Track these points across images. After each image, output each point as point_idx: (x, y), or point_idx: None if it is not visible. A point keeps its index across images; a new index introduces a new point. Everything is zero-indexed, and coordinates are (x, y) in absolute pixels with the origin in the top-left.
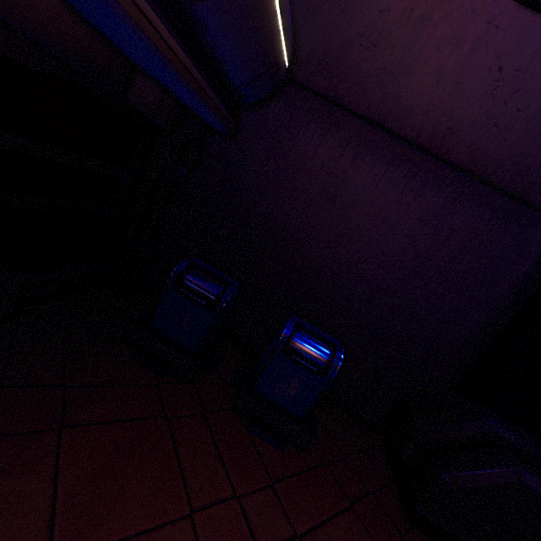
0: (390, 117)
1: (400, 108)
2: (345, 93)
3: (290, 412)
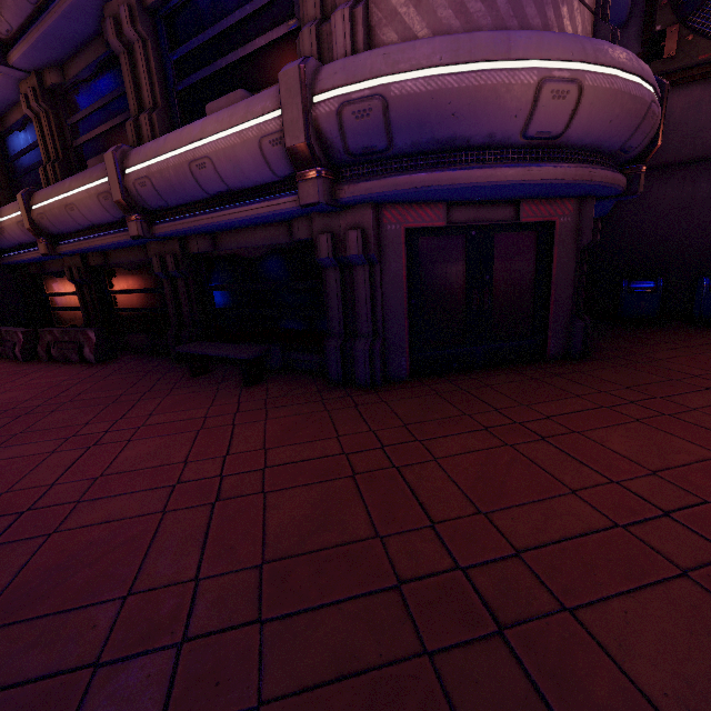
0: (705, 154)
1: (709, 147)
2: (668, 160)
3: None
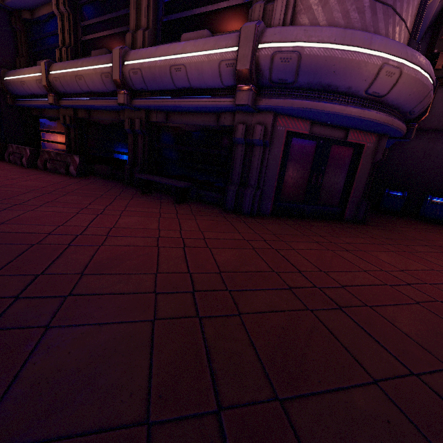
0: None
1: None
2: (424, 126)
3: (439, 220)
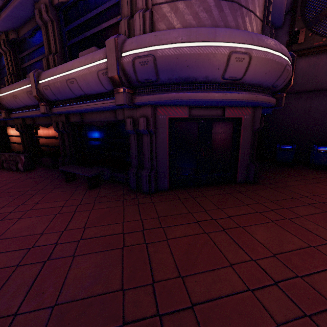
0: (316, 88)
1: (318, 84)
2: (299, 89)
3: None
